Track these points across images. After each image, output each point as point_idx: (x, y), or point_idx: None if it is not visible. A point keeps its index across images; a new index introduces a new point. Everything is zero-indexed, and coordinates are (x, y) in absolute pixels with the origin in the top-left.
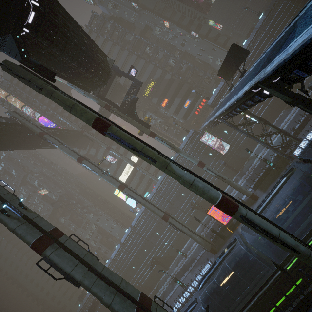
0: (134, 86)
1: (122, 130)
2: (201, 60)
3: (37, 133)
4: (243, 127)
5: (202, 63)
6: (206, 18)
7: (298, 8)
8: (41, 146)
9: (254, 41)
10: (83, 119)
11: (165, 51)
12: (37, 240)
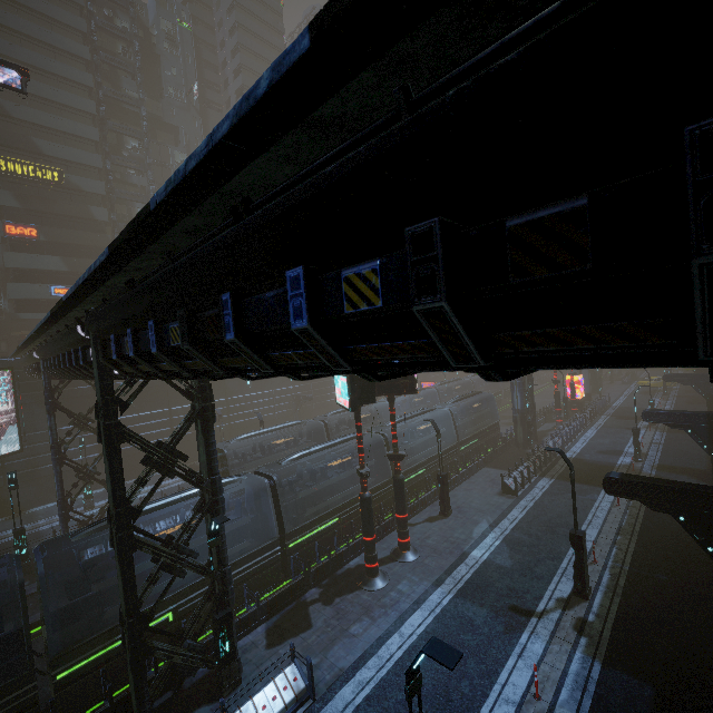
0: None
1: None
2: None
3: None
4: (70, 423)
5: None
6: None
7: None
8: None
9: None
10: None
11: (152, 189)
12: None
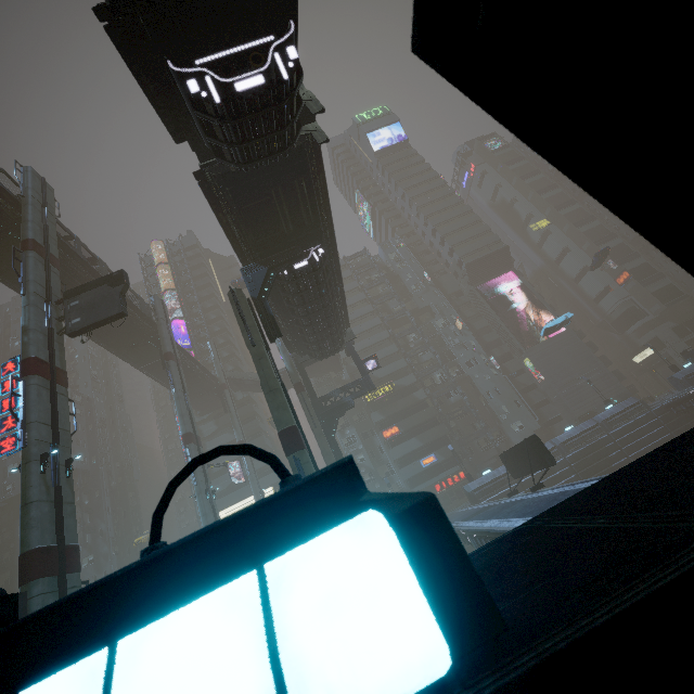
0: (360, 384)
1: (313, 463)
2: (488, 405)
3: (163, 351)
4: None
5: (488, 409)
6: (523, 354)
7: (672, 433)
8: (145, 366)
9: (586, 437)
10: (275, 415)
11: (437, 357)
12: (43, 548)
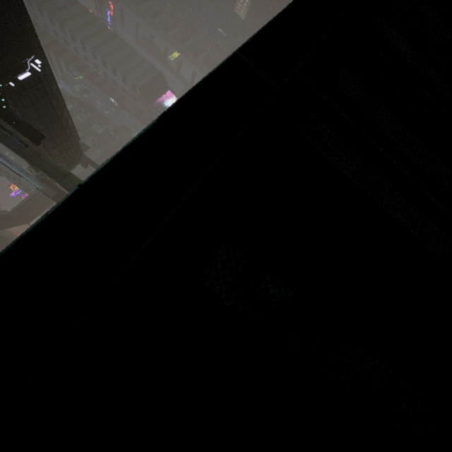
0: None
1: None
2: None
3: None
4: None
5: None
6: None
7: None
8: None
9: None
10: None
11: None
12: None
